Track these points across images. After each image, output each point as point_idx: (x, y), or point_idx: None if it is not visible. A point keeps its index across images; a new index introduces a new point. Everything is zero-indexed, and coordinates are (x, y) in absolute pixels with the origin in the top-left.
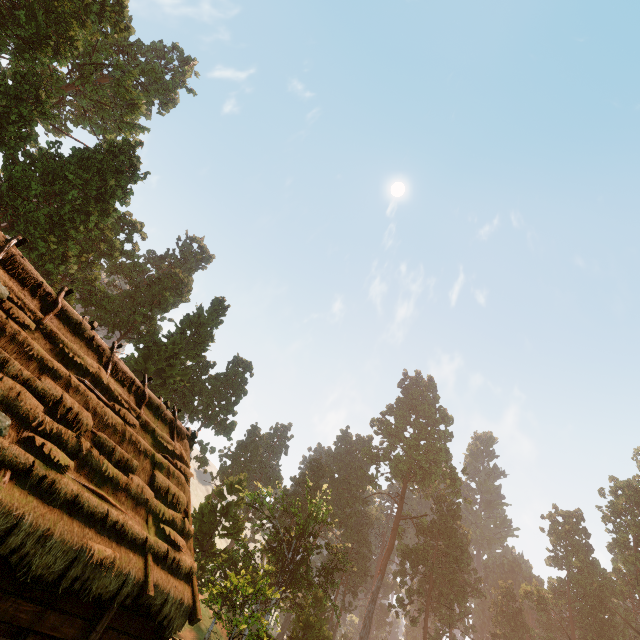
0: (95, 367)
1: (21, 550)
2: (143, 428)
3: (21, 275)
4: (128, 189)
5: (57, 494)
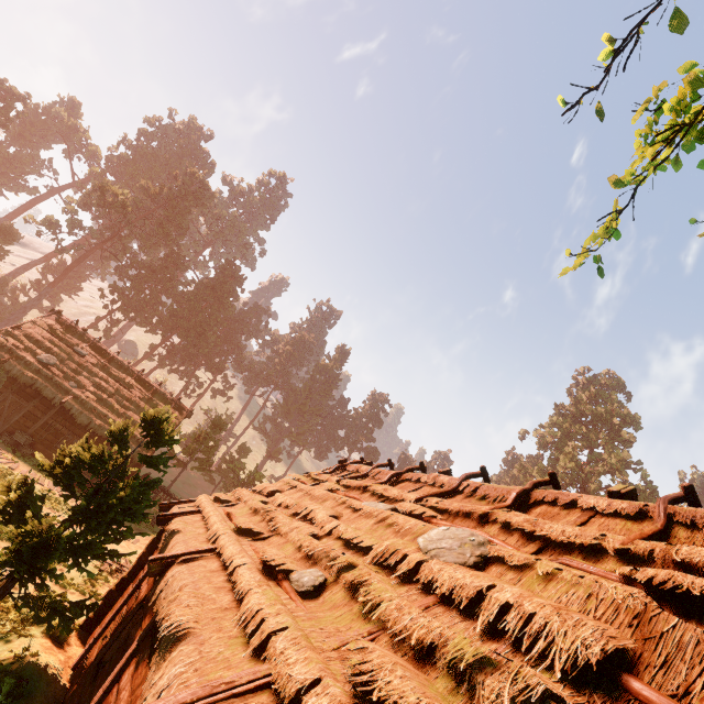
0: (125, 376)
1: (75, 415)
2: (149, 400)
3: (98, 349)
4: (234, 290)
5: (88, 405)
